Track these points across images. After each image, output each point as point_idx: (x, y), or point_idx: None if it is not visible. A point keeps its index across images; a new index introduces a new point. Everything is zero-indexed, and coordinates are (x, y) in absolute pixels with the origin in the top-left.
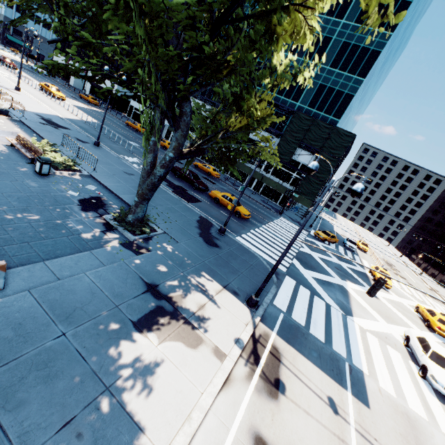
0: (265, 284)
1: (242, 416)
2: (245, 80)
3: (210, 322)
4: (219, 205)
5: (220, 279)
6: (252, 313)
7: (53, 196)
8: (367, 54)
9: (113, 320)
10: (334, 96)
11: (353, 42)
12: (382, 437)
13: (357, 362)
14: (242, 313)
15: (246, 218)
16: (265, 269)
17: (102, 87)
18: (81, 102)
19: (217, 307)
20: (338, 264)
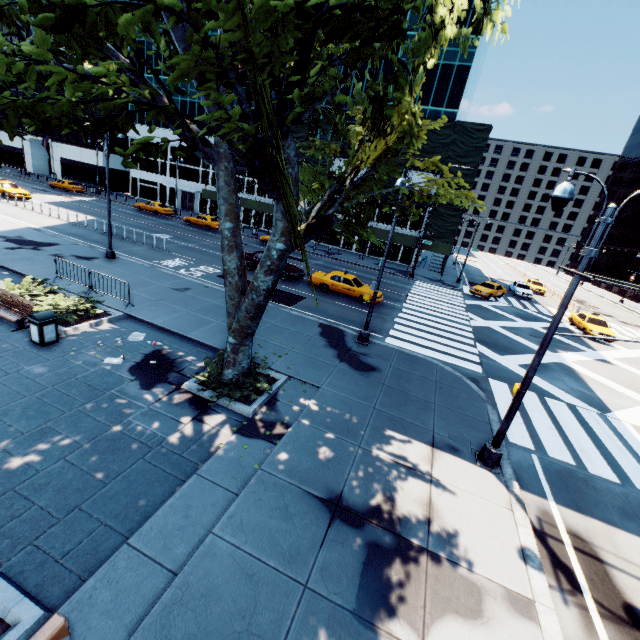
0: (510, 422)
1: None
2: (337, 77)
3: (461, 535)
4: (330, 294)
5: (418, 432)
6: (501, 480)
7: (82, 380)
8: None
9: (318, 629)
10: (441, 76)
11: None
12: None
13: None
14: (490, 488)
15: (379, 302)
16: (457, 381)
17: (79, 162)
18: (55, 195)
19: (450, 495)
20: (529, 328)
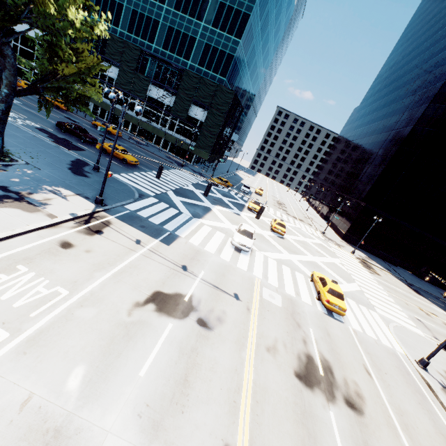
0: (103, 186)
1: (59, 236)
2: None
3: (52, 205)
4: (108, 155)
5: (76, 191)
6: (96, 207)
7: None
8: (240, 16)
9: None
10: (219, 56)
11: (228, 3)
12: (167, 253)
13: (179, 233)
14: (86, 206)
15: (133, 164)
16: (131, 192)
17: None
18: None
19: (63, 201)
20: (219, 198)
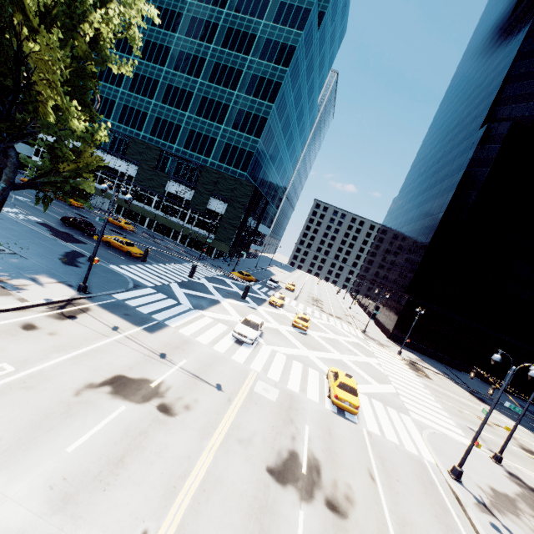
0: (88, 272)
1: (24, 319)
2: None
3: (27, 291)
4: (111, 248)
5: (60, 279)
6: (78, 294)
7: None
8: (258, 120)
9: None
10: (239, 153)
11: (246, 109)
12: (146, 340)
13: (170, 323)
14: (66, 292)
15: (137, 257)
16: (125, 282)
17: None
18: None
19: (41, 287)
20: (235, 292)
